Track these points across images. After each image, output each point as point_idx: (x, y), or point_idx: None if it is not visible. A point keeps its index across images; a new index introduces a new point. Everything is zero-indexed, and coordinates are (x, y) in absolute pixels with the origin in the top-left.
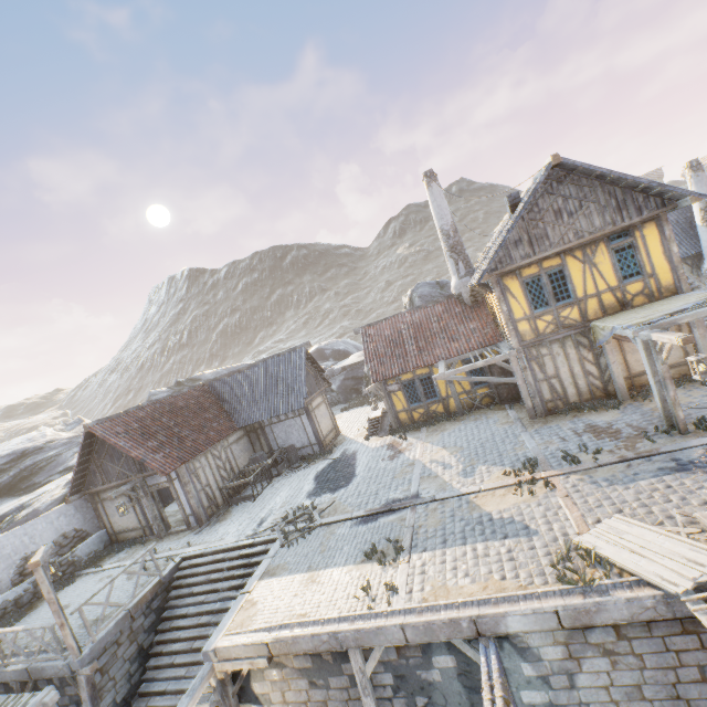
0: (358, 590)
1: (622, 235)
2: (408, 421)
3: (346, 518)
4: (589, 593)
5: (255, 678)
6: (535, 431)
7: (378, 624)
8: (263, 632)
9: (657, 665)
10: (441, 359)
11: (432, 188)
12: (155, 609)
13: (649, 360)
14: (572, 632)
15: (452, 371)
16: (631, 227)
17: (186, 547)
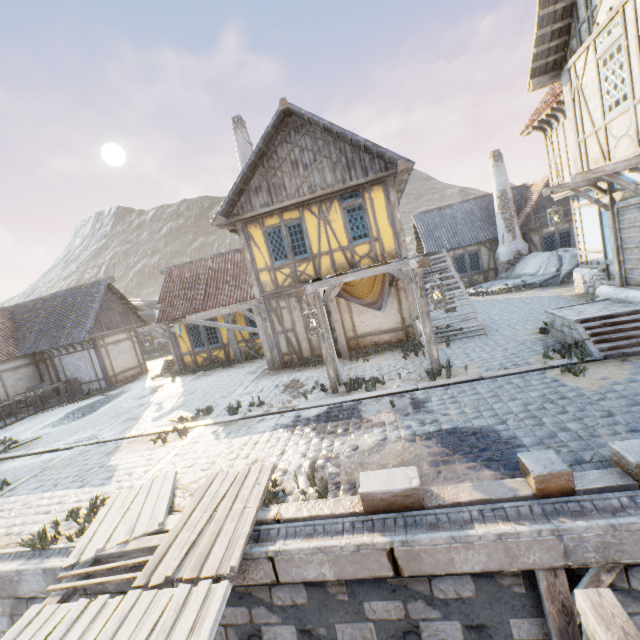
0: None
1: (354, 196)
2: (192, 364)
3: (18, 455)
4: (34, 559)
5: None
6: (257, 381)
7: None
8: None
9: None
10: (220, 305)
11: (238, 134)
12: None
13: None
14: (18, 601)
15: (200, 315)
16: (361, 187)
17: None
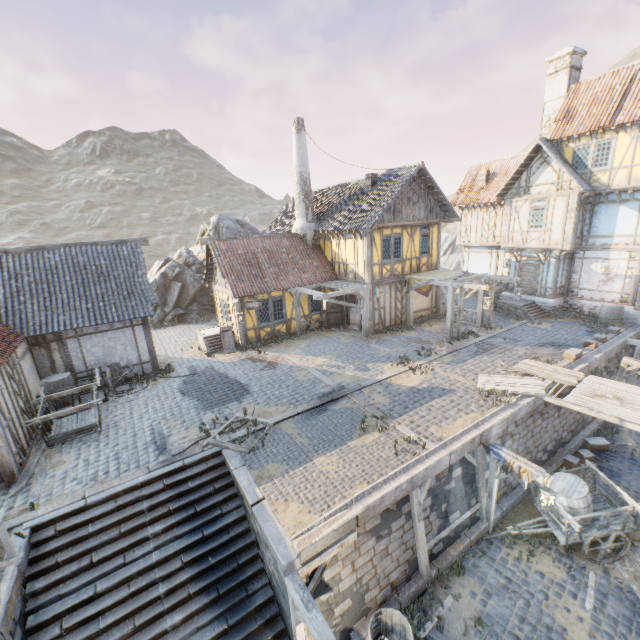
0: (386, 451)
1: (426, 227)
2: (255, 339)
3: (295, 414)
4: (511, 406)
5: (327, 566)
6: (378, 342)
7: (437, 459)
8: (342, 512)
9: (523, 435)
10: (297, 285)
11: (302, 135)
12: (18, 620)
13: (452, 300)
14: (504, 430)
15: (330, 294)
16: (430, 224)
17: (14, 515)
